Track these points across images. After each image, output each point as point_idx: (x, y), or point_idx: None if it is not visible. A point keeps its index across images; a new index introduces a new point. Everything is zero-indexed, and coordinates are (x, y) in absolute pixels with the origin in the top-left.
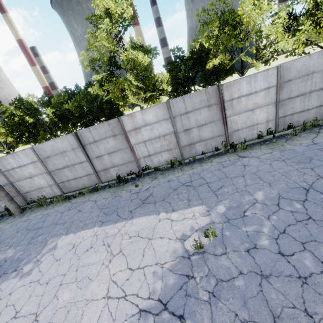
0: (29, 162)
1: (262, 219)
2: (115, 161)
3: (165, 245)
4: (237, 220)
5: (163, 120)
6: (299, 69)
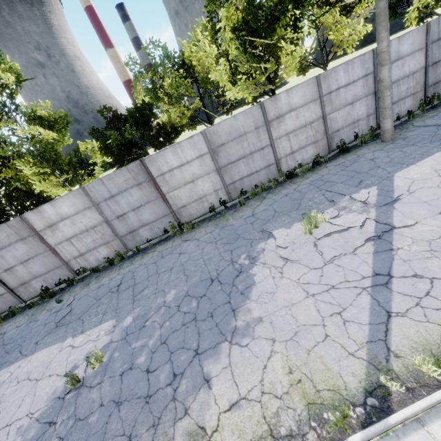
0: None
1: (156, 328)
2: (34, 270)
3: (49, 385)
4: (134, 334)
5: (86, 210)
6: (228, 132)
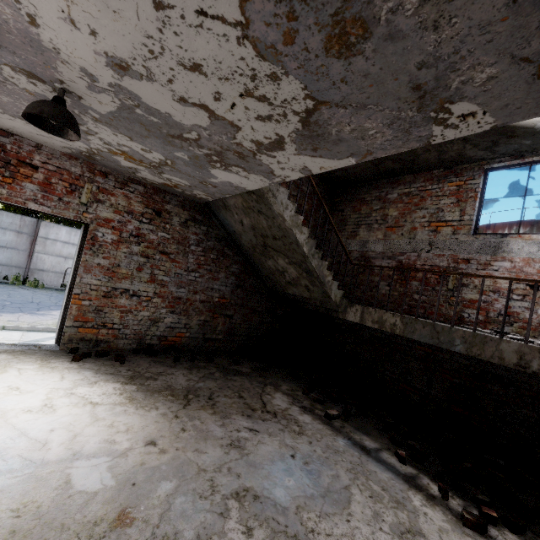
0: None
1: None
2: None
3: None
4: None
5: None
6: None
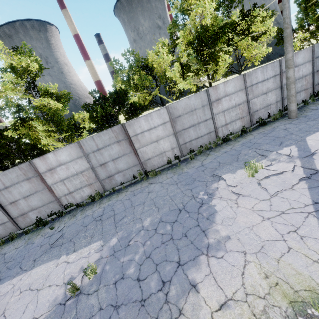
0: None
1: (139, 246)
2: (33, 204)
3: (50, 294)
4: (121, 251)
5: (78, 158)
6: (183, 107)
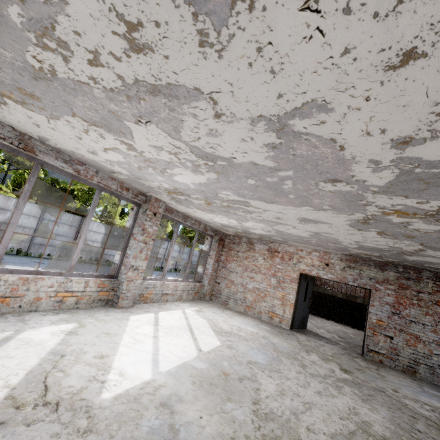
0: None
1: None
2: None
3: None
4: None
5: (33, 217)
6: (120, 233)
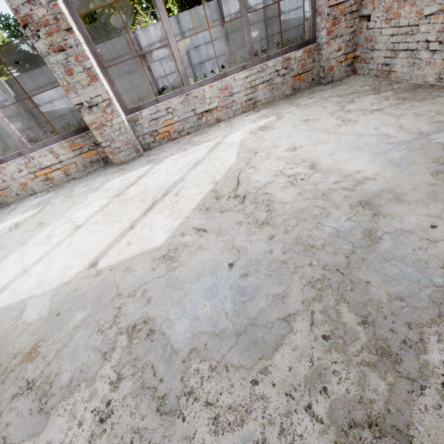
0: (48, 83)
1: None
2: (134, 82)
3: None
4: None
5: (175, 36)
6: None
